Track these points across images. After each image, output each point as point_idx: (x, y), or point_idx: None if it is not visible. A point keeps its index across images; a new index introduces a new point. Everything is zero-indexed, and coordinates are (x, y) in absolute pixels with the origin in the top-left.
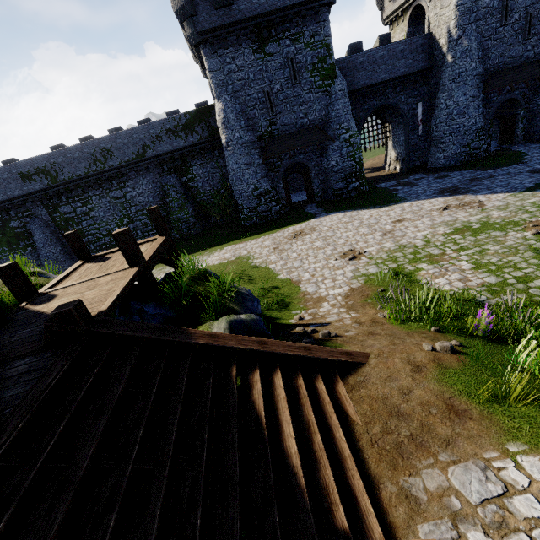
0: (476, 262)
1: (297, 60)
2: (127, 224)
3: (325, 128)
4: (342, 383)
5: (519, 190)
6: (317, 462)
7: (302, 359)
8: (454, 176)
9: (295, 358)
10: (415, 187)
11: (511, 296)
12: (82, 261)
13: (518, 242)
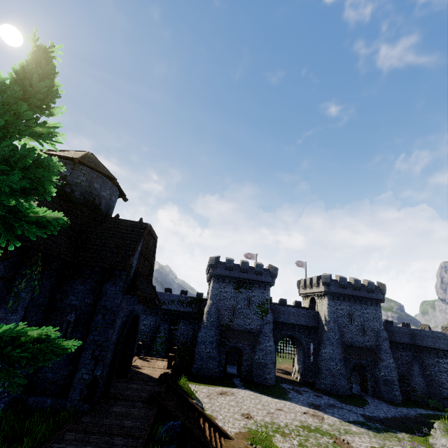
0: (300, 443)
1: (252, 299)
2: None
3: (257, 335)
4: (223, 438)
5: (345, 419)
6: (212, 441)
7: (214, 424)
8: (324, 398)
9: (212, 423)
10: (300, 395)
11: (294, 447)
12: (137, 357)
13: (324, 442)
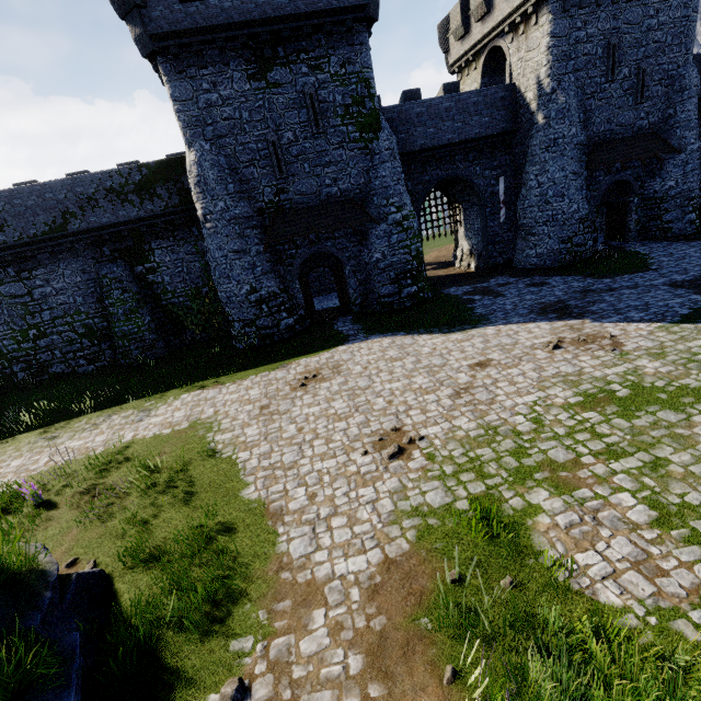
0: (656, 502)
1: (320, 97)
2: (35, 338)
3: (365, 203)
4: None
5: (670, 318)
6: None
7: None
8: (555, 284)
9: None
10: (500, 298)
11: None
12: None
13: None
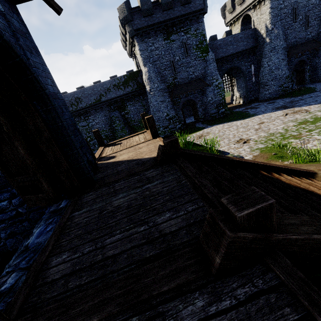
0: None
1: (187, 43)
2: (89, 141)
3: (204, 80)
4: (315, 180)
5: None
6: None
7: (286, 170)
8: (279, 101)
9: (283, 170)
10: (258, 109)
11: None
12: (102, 146)
13: None
